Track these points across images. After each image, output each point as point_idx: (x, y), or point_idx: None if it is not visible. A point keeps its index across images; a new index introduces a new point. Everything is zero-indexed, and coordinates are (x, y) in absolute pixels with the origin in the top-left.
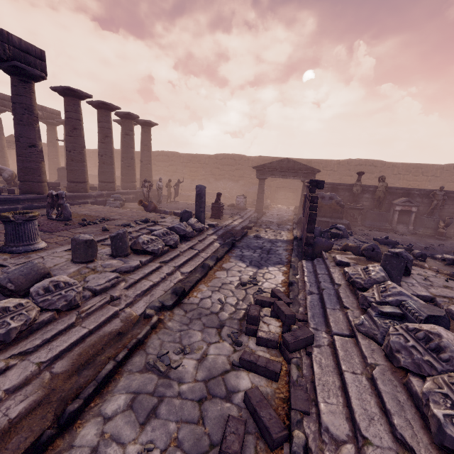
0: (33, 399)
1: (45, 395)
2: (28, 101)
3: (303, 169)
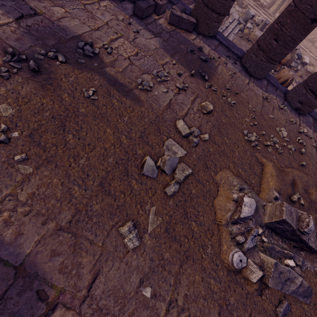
0: None
1: None
2: None
3: None
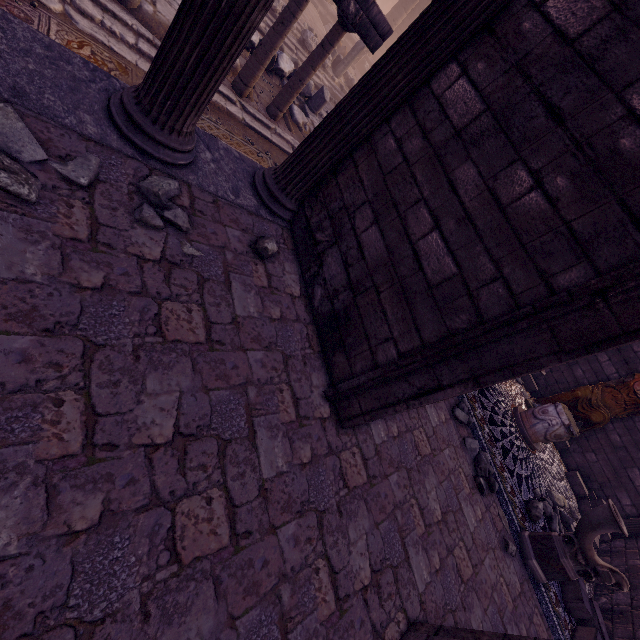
0: None
1: None
2: None
3: None
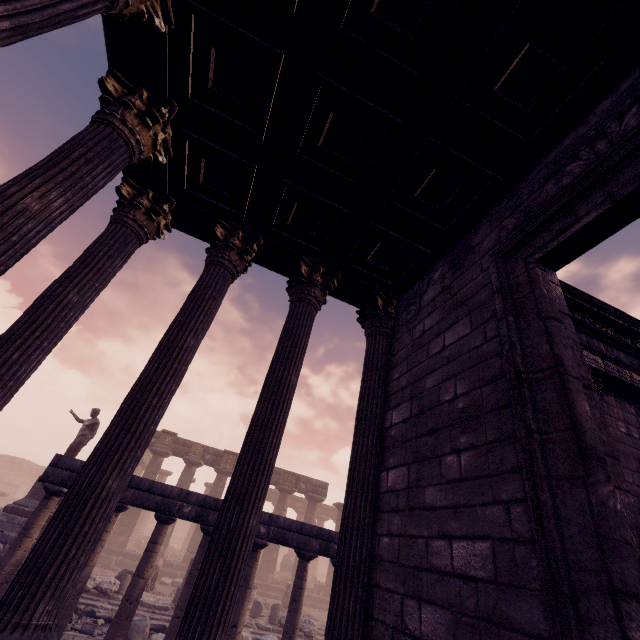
0: None
1: None
2: (311, 515)
3: None
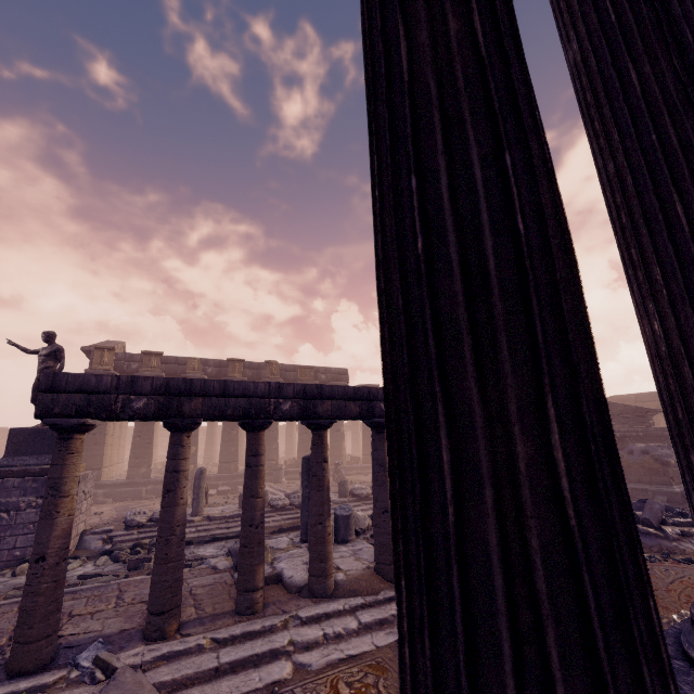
0: (276, 525)
1: (279, 526)
2: None
3: (626, 411)
